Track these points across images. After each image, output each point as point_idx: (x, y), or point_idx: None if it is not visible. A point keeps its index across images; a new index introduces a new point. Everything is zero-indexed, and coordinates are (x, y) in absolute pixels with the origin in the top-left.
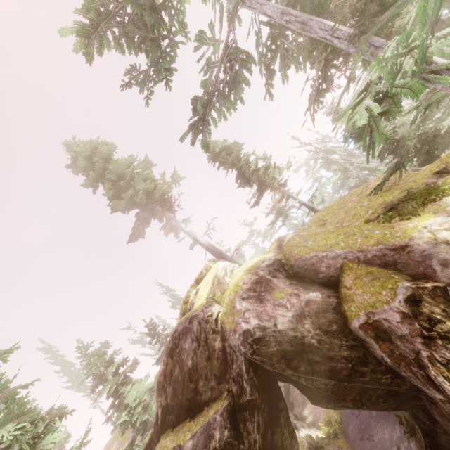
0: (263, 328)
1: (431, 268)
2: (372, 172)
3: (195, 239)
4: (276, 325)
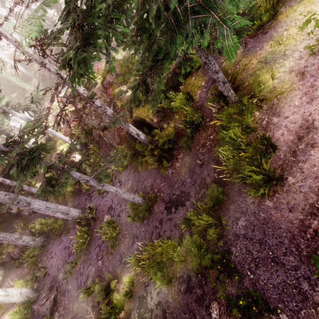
0: None
1: (0, 79)
2: None
3: None
4: None
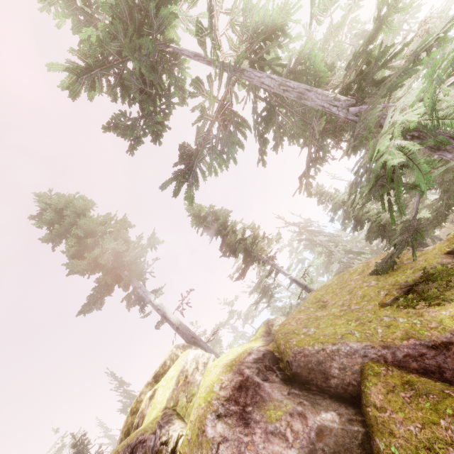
0: None
1: None
2: (356, 256)
3: (164, 315)
4: None
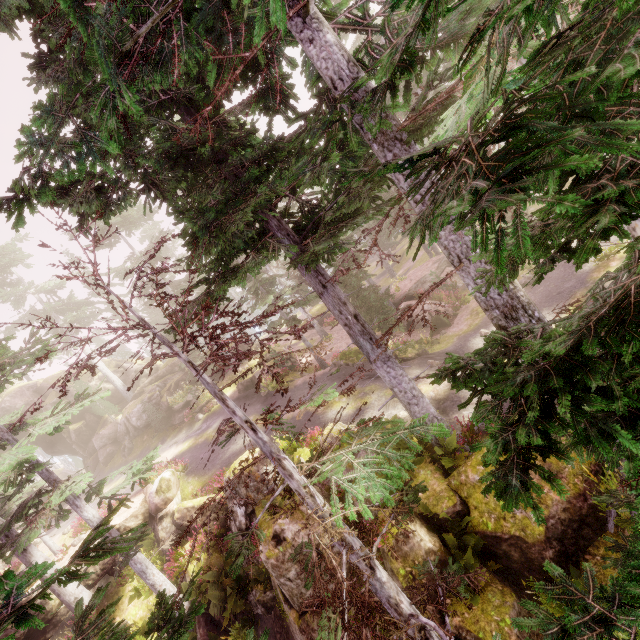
0: (11, 406)
1: (69, 396)
2: None
3: None
4: (16, 406)
